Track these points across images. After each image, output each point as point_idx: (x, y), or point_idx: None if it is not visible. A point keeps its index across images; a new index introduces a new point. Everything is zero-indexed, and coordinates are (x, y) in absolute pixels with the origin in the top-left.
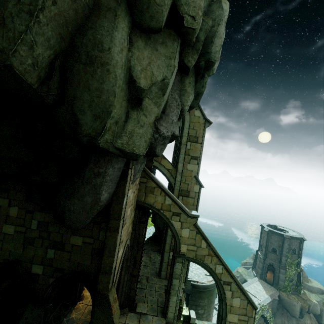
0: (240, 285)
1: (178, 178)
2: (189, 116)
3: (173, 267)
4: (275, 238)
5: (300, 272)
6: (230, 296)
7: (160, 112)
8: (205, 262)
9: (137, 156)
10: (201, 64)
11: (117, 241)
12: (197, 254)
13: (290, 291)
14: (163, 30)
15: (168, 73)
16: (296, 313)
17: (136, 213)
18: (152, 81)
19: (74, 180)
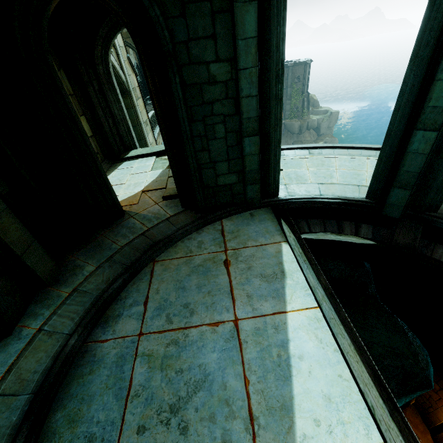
0: None
1: None
2: None
3: None
4: None
5: (304, 98)
6: None
7: None
8: None
9: None
10: None
11: None
12: None
13: (295, 118)
14: None
15: None
16: (295, 130)
17: None
18: None
19: None
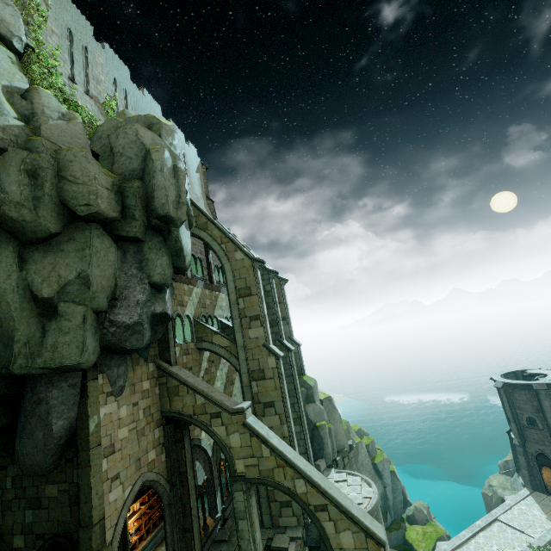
0: (341, 506)
1: (241, 356)
2: (229, 263)
3: (233, 500)
4: (521, 396)
5: None
6: (334, 531)
7: (104, 302)
8: (276, 481)
9: (75, 367)
10: (153, 224)
11: (91, 479)
12: (262, 470)
13: None
14: (67, 227)
15: (85, 265)
16: None
17: (165, 431)
18: (60, 284)
19: (21, 416)
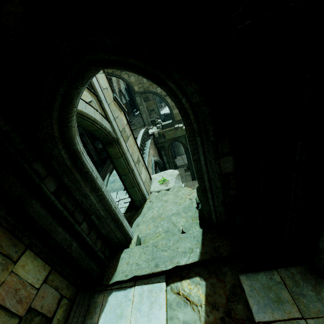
0: None
1: None
2: None
3: (136, 100)
4: None
5: None
6: (170, 101)
7: None
8: (150, 90)
9: None
10: None
11: None
12: (144, 88)
13: None
14: None
15: None
16: None
17: None
18: None
19: None
